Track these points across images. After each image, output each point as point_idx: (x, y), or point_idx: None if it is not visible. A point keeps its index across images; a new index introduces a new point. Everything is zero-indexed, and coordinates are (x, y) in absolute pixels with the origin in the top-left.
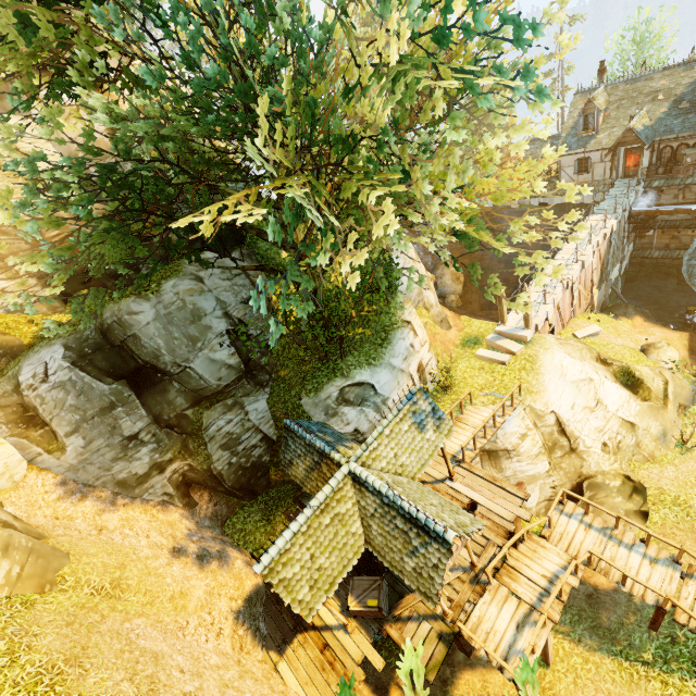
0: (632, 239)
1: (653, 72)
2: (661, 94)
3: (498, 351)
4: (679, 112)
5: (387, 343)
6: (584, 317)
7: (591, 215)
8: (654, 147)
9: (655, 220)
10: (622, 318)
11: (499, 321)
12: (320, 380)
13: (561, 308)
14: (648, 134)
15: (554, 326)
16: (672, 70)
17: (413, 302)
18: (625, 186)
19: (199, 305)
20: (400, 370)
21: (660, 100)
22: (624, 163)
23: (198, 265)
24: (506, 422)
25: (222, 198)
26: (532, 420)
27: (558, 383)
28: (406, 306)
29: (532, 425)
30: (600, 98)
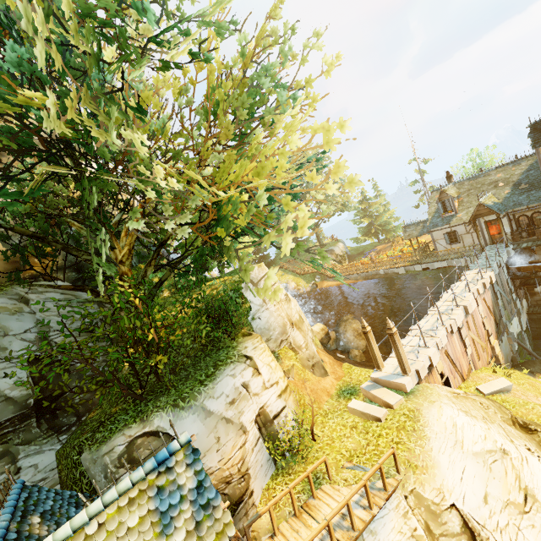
0: (522, 295)
1: (488, 171)
2: (500, 182)
3: (375, 404)
4: (521, 191)
5: (210, 379)
6: (488, 369)
7: (467, 271)
8: (509, 217)
9: (536, 274)
10: (540, 375)
11: (376, 366)
12: (116, 425)
13: (452, 355)
14: (499, 207)
15: (447, 377)
16: (503, 167)
17: (275, 341)
18: (495, 248)
19: (3, 323)
20: (222, 418)
21: (501, 186)
22: (488, 232)
23: (33, 288)
24: (377, 520)
25: (58, 225)
26: (421, 520)
27: (453, 454)
28: (253, 340)
29: (421, 531)
30: (451, 190)
